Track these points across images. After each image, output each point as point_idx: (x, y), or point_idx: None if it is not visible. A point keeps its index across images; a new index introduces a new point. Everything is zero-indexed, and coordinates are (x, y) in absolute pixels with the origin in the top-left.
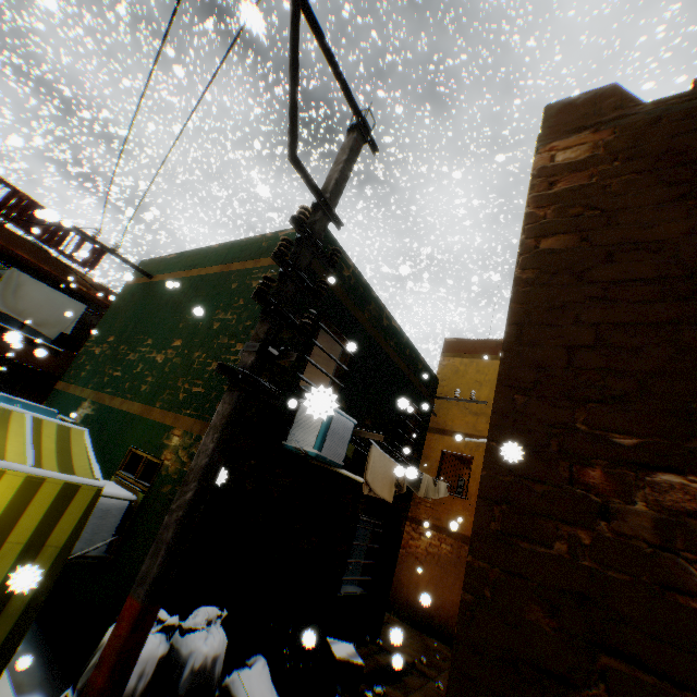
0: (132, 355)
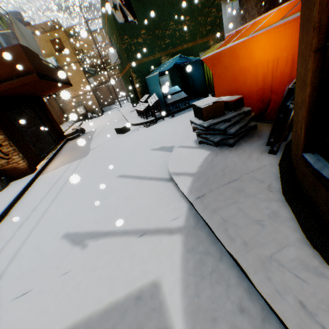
0: (167, 33)
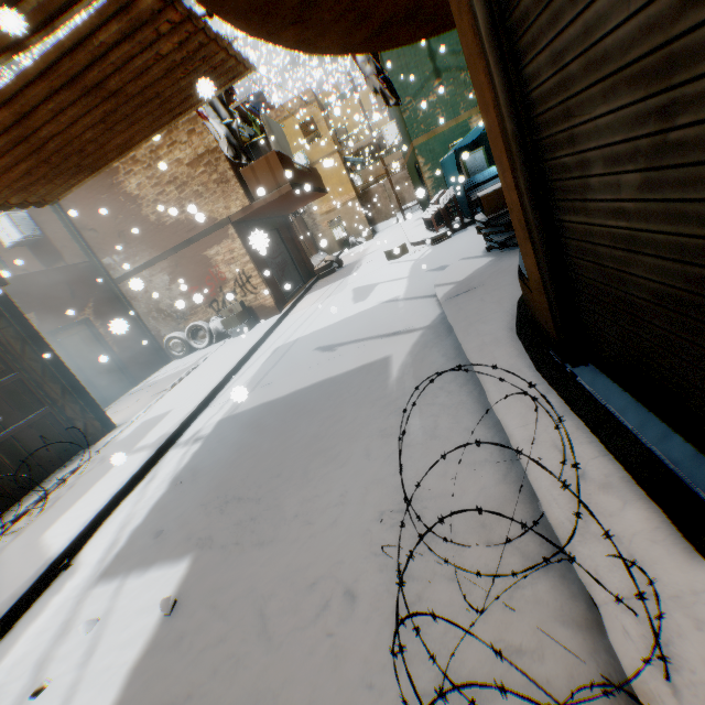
0: None
